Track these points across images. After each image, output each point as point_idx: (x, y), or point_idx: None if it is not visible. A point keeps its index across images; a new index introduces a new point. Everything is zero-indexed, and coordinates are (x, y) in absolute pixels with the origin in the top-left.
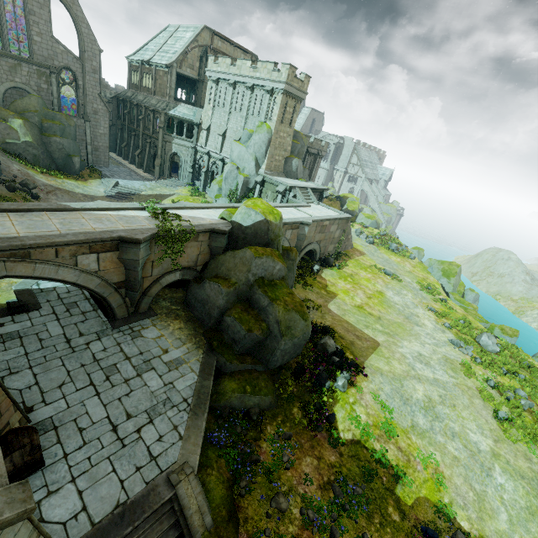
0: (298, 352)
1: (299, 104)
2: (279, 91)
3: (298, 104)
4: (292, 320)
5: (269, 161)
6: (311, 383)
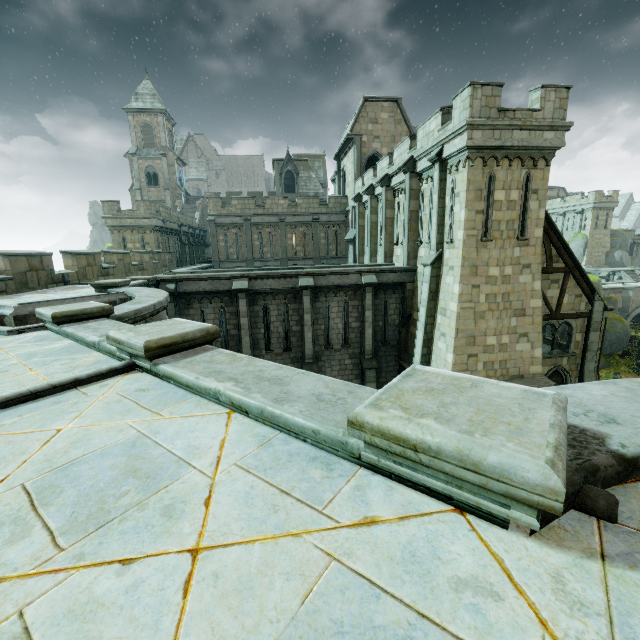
0: (622, 346)
1: (611, 211)
2: (588, 209)
3: (610, 212)
4: (613, 324)
5: (588, 258)
6: (634, 358)
